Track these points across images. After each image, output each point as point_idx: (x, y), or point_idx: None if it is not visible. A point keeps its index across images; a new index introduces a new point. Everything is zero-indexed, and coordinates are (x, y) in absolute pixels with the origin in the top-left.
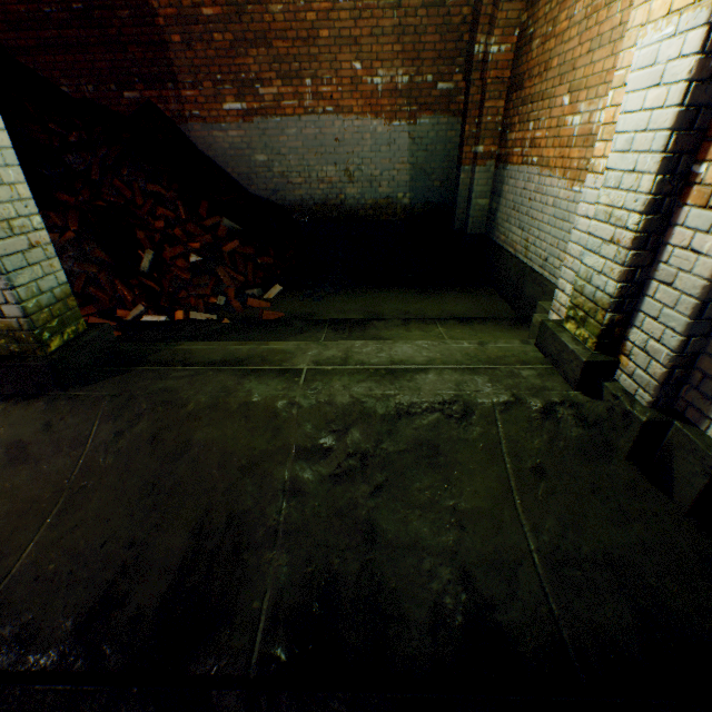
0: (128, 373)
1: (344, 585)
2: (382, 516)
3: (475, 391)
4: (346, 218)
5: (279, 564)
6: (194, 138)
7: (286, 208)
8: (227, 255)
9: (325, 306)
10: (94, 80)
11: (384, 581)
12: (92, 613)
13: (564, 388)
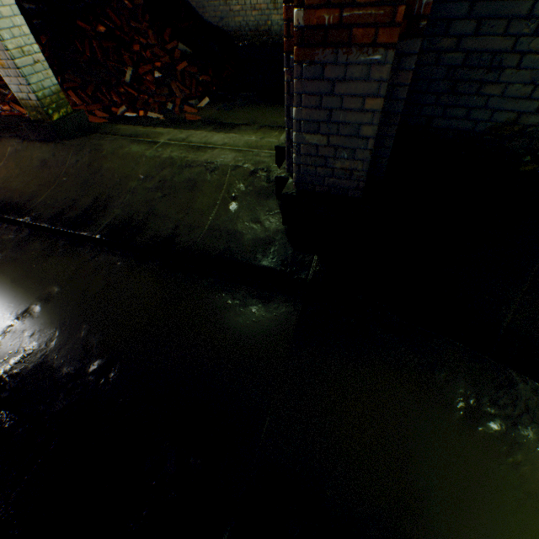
0: (89, 136)
1: (134, 222)
2: (161, 205)
3: (228, 160)
4: (272, 44)
5: (117, 213)
6: None
7: (230, 34)
8: (179, 73)
9: (229, 115)
10: None
11: (148, 224)
12: (57, 215)
13: (273, 164)
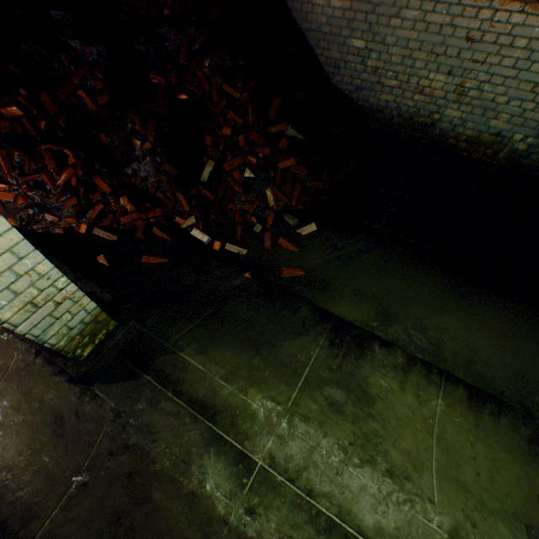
0: (136, 379)
1: None
2: None
3: None
4: (428, 142)
5: None
6: (290, 1)
7: (364, 110)
8: (279, 172)
9: (345, 274)
10: None
11: None
12: None
13: None
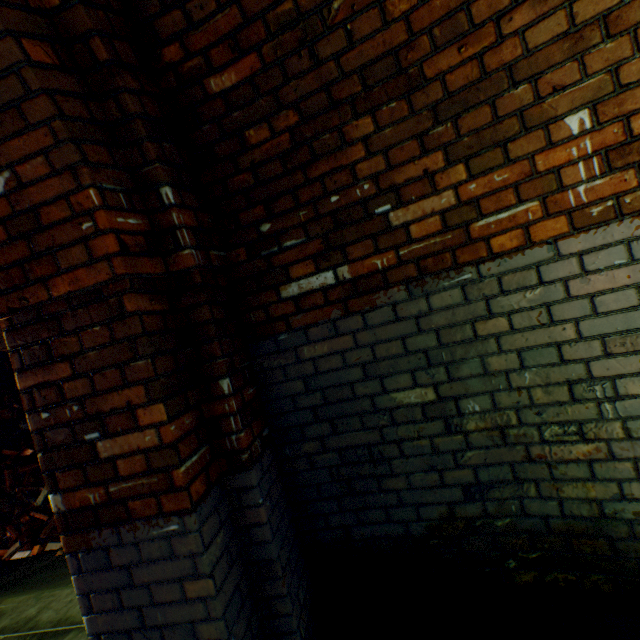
0: None
1: None
2: None
3: None
4: None
5: None
6: None
7: None
8: None
9: None
10: None
11: None
12: None
13: None
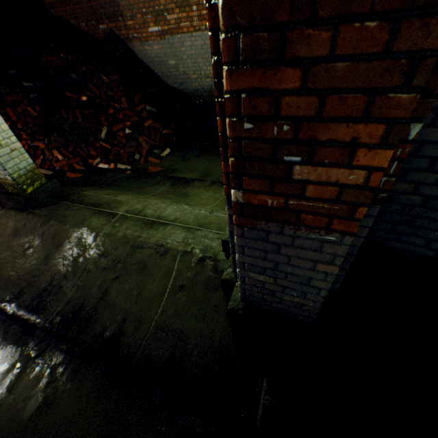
0: (58, 204)
1: (84, 310)
2: (112, 289)
3: (177, 242)
4: None
5: (70, 297)
6: (136, 51)
7: (188, 94)
8: (146, 128)
9: (186, 165)
10: (84, 19)
11: (97, 313)
12: (15, 296)
13: (220, 249)
